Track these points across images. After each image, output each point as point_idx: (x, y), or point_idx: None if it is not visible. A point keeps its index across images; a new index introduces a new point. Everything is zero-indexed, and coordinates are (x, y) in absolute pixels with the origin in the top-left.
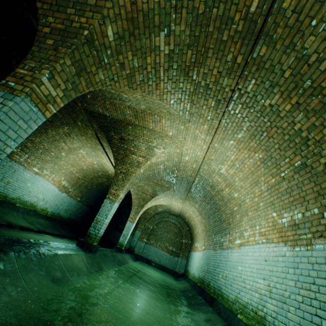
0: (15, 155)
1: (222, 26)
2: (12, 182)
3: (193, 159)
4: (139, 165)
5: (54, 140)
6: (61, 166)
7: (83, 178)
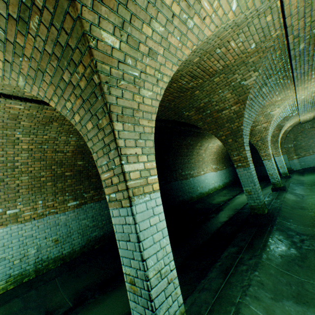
0: (193, 174)
1: (302, 59)
2: (202, 185)
3: (309, 94)
4: (266, 128)
5: (197, 154)
6: (206, 161)
7: (217, 156)
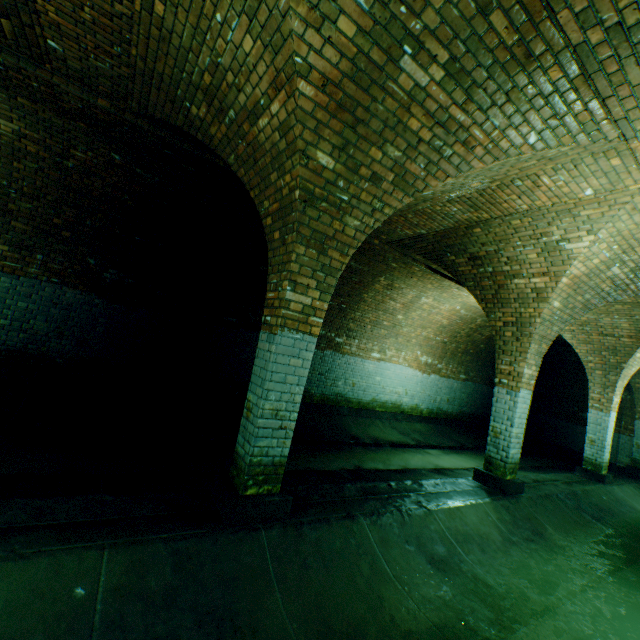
0: (344, 347)
1: None
2: (357, 381)
3: None
4: (541, 295)
5: (376, 305)
6: (406, 336)
7: (451, 340)
